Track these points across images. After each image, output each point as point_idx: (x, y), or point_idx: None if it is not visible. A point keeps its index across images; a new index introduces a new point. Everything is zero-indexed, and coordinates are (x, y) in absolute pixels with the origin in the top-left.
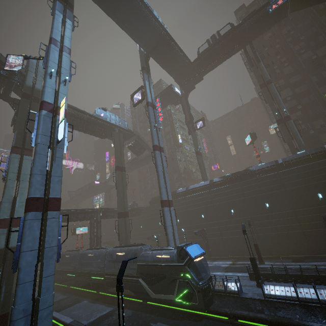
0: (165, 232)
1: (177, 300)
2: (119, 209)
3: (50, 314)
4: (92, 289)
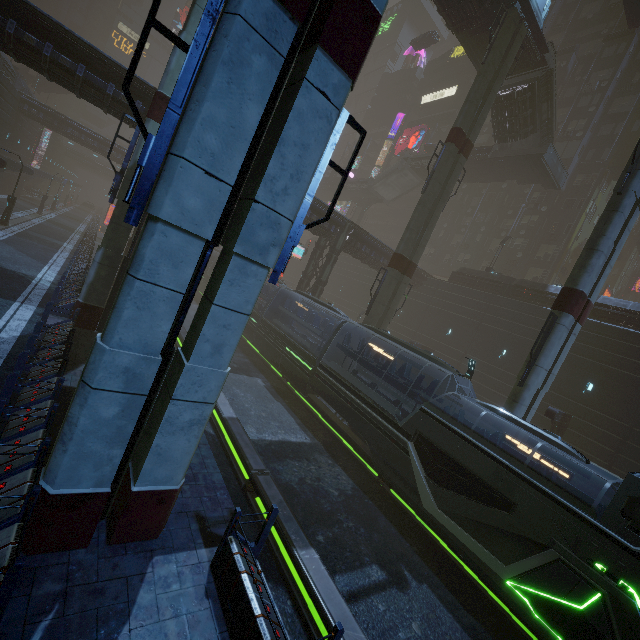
0: (523, 376)
1: (509, 585)
2: (404, 248)
3: (199, 423)
4: (279, 370)
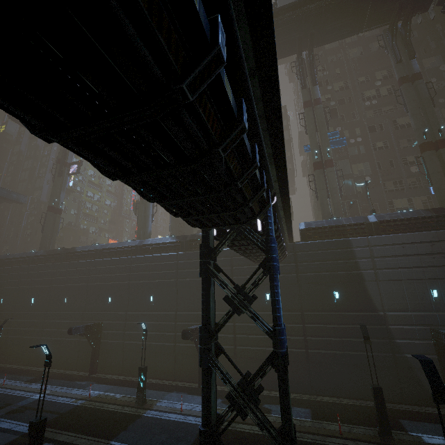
0: None
1: None
2: None
3: None
4: None
